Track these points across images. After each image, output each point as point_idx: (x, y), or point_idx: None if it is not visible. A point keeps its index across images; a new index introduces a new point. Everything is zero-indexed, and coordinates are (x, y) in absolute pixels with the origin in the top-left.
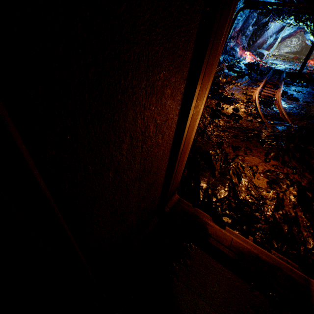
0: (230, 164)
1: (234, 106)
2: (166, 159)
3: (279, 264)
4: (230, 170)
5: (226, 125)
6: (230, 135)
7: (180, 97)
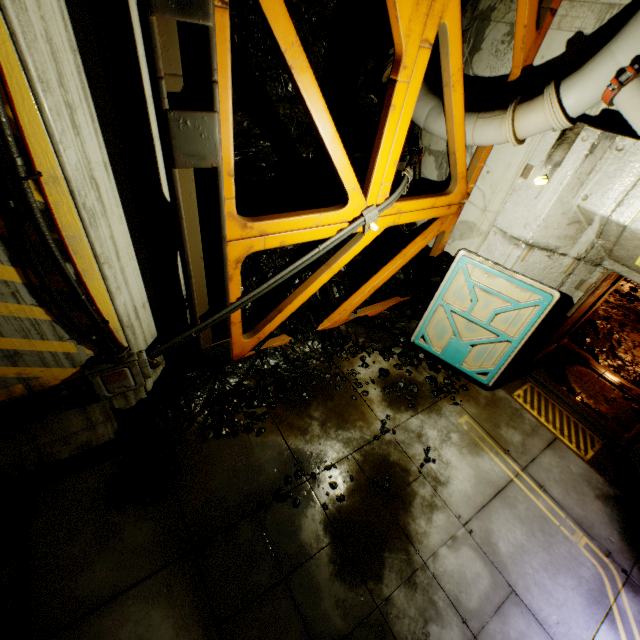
0: (613, 334)
1: (633, 285)
2: (585, 309)
3: (635, 389)
4: (612, 338)
5: (617, 303)
6: (619, 313)
7: (608, 285)
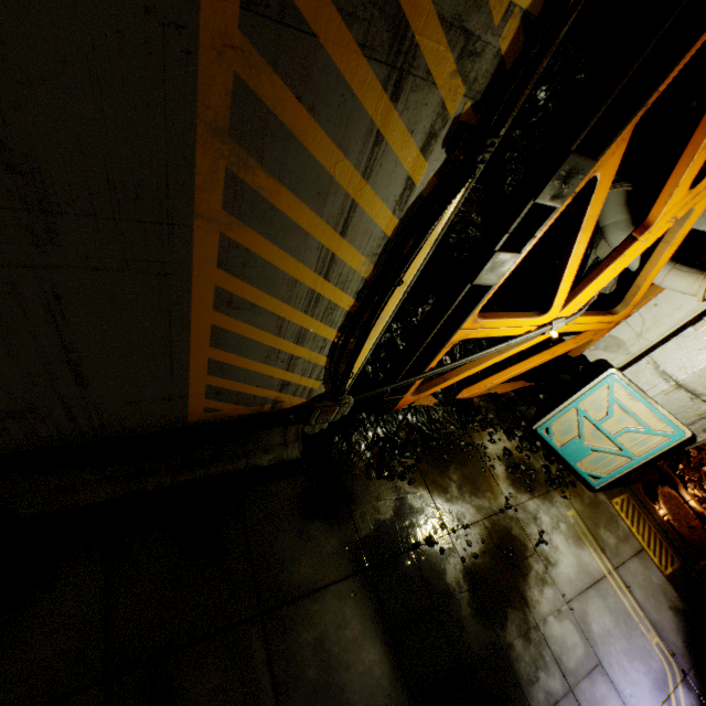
0: (703, 466)
1: None
2: None
3: None
4: (701, 470)
5: None
6: None
7: None
